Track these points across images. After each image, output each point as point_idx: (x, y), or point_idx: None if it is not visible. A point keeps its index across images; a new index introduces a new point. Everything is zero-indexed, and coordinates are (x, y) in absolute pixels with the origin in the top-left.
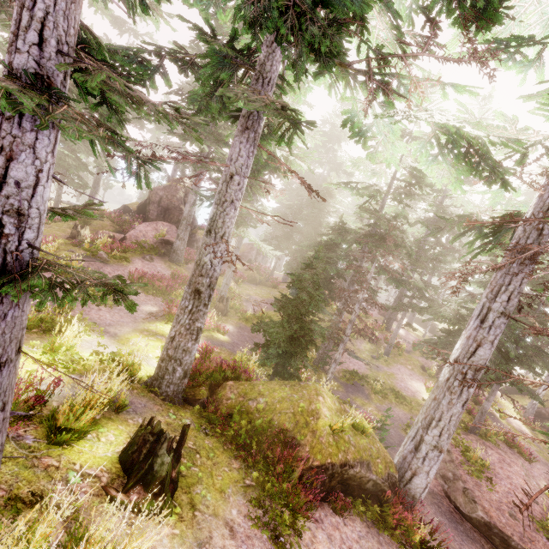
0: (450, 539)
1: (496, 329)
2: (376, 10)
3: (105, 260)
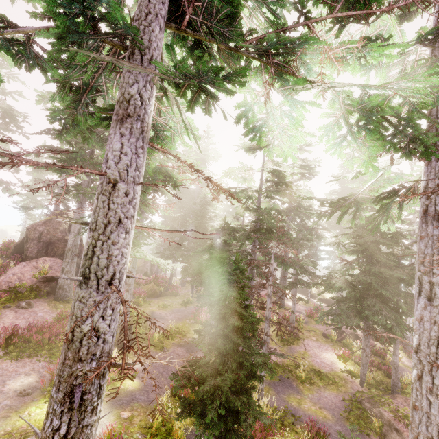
0: None
1: None
2: (245, 15)
3: None
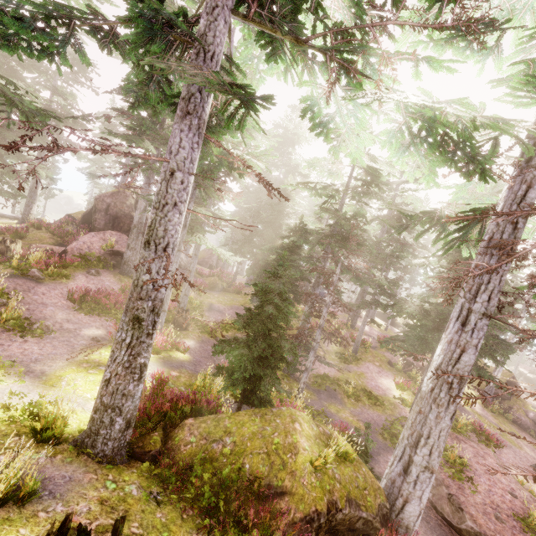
0: None
1: (479, 332)
2: None
3: (39, 278)
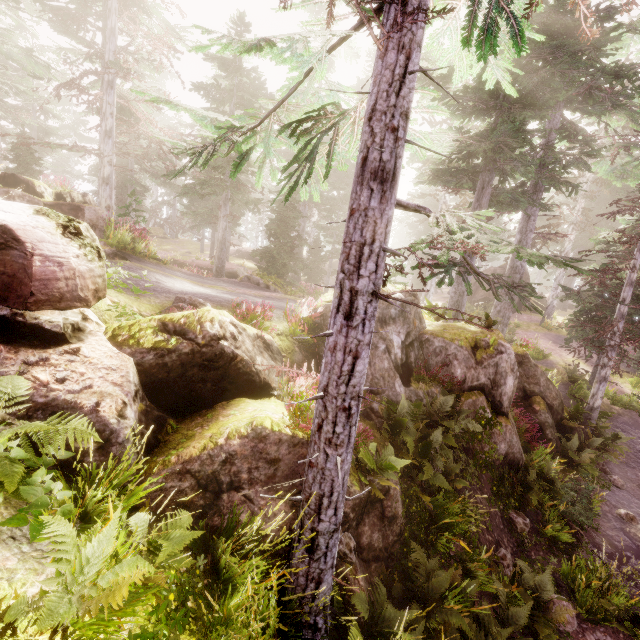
0: None
1: None
2: None
3: None
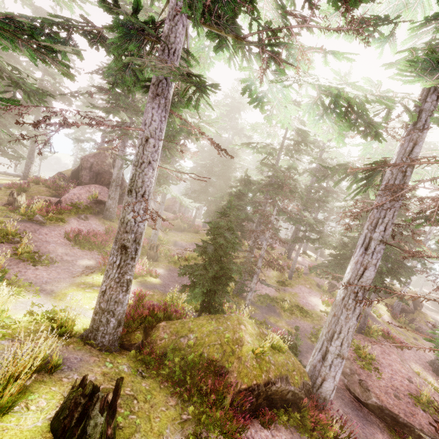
0: (355, 426)
1: (377, 254)
2: None
3: (42, 222)
